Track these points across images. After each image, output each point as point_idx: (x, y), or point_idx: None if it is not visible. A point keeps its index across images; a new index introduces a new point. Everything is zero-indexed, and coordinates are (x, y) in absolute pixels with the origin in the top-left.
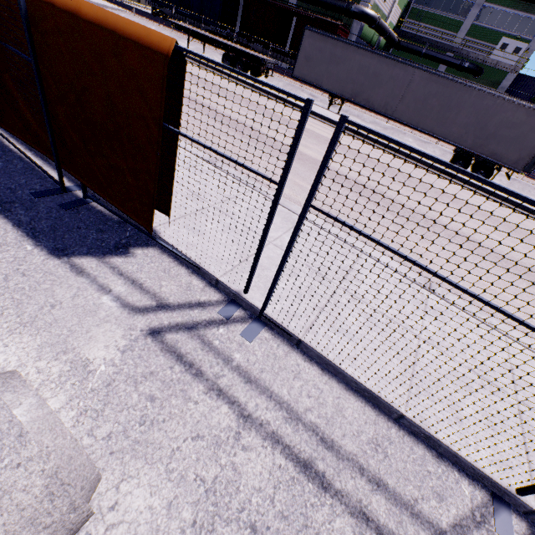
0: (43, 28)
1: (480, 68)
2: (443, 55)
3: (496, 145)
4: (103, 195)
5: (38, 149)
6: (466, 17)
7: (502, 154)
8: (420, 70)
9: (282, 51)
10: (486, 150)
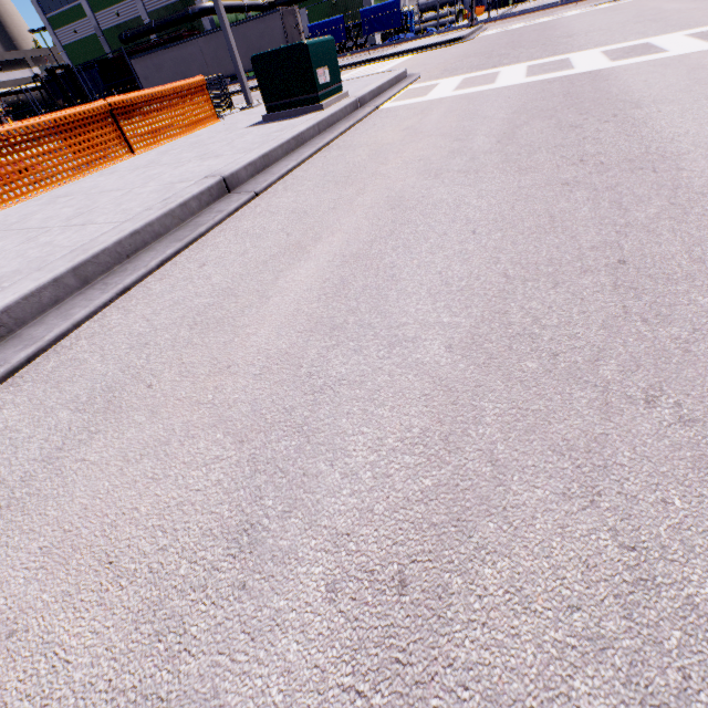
0: None
1: None
2: None
3: None
4: None
5: None
6: None
7: None
8: (199, 39)
9: None
10: None
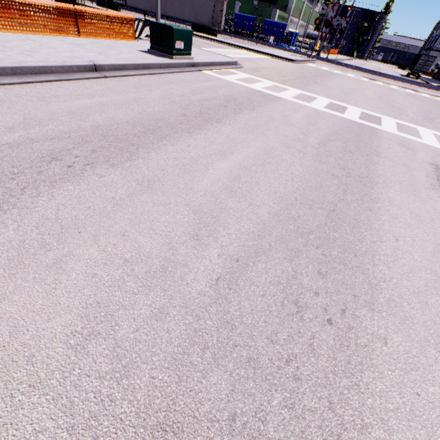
0: None
1: None
2: None
3: (201, 17)
4: None
5: None
6: None
7: (204, 21)
8: None
9: None
10: (199, 21)
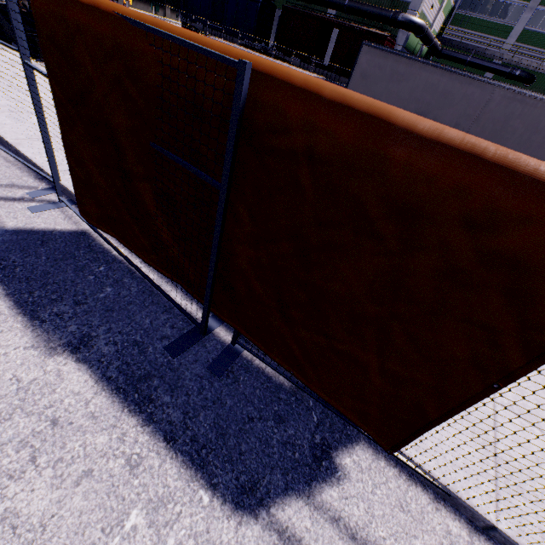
0: (265, 144)
1: (532, 75)
2: (491, 63)
3: None
4: (287, 366)
5: (166, 272)
6: (516, 21)
7: None
8: (501, 88)
9: (322, 64)
10: None
